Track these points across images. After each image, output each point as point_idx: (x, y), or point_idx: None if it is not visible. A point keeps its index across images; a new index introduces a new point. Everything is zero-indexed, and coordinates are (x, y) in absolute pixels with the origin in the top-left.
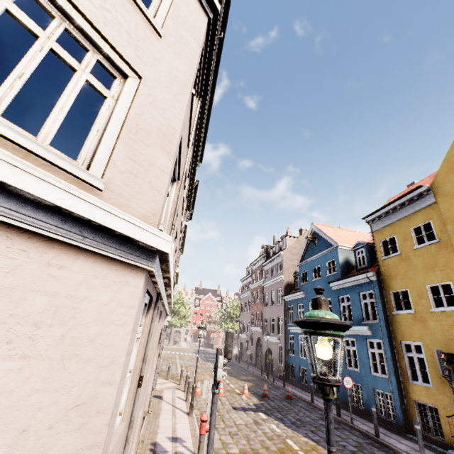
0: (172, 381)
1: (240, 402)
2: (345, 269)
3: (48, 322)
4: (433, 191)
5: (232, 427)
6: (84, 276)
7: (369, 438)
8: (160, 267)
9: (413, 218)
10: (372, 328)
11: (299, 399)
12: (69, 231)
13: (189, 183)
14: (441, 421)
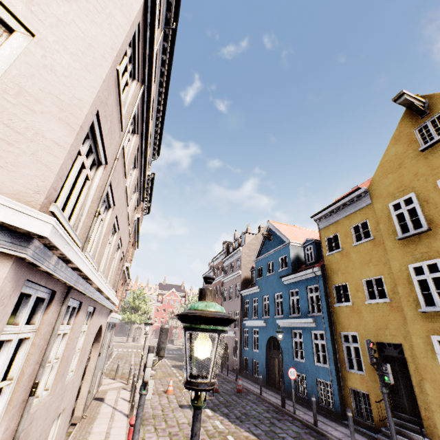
0: (120, 381)
1: (189, 399)
2: (295, 264)
3: None
4: (370, 193)
5: (173, 427)
6: None
7: (308, 427)
8: (55, 255)
9: (353, 217)
10: (316, 320)
11: (249, 392)
12: None
13: (140, 174)
14: (372, 406)
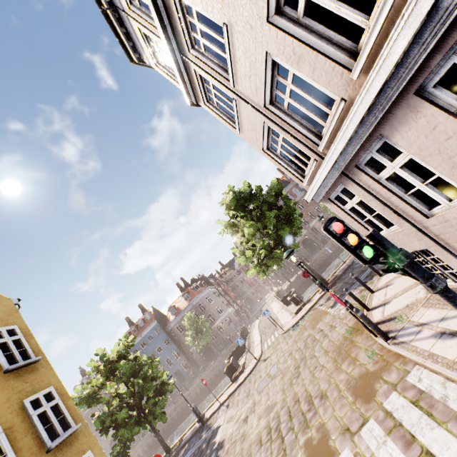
0: None
1: None
2: None
3: None
4: None
5: None
6: None
7: None
8: (318, 190)
9: None
10: None
11: None
12: None
13: None
14: None
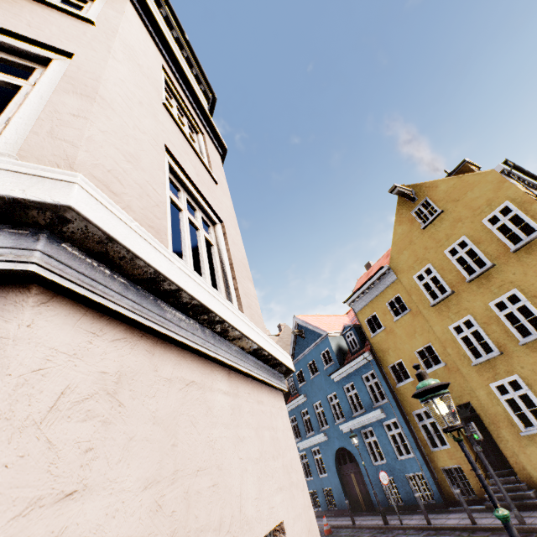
0: None
1: None
2: (340, 356)
3: (275, 454)
4: (393, 269)
5: None
6: (269, 407)
7: (423, 530)
8: None
9: (385, 294)
10: (384, 409)
11: (339, 529)
12: (257, 369)
13: None
14: (468, 478)
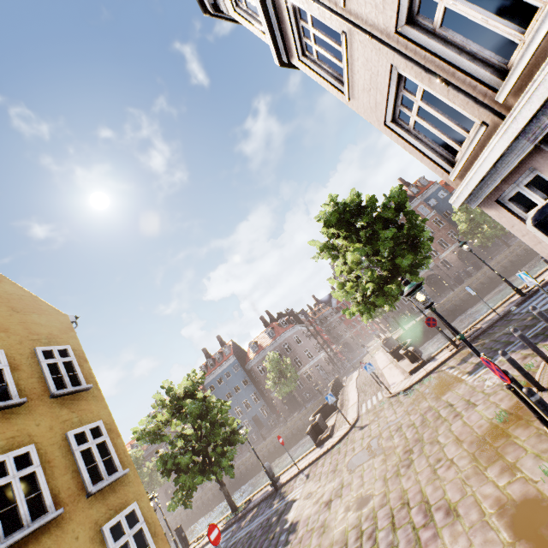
0: None
1: None
2: None
3: None
4: None
5: None
6: None
7: None
8: (478, 185)
9: None
10: None
11: None
12: None
13: None
14: None
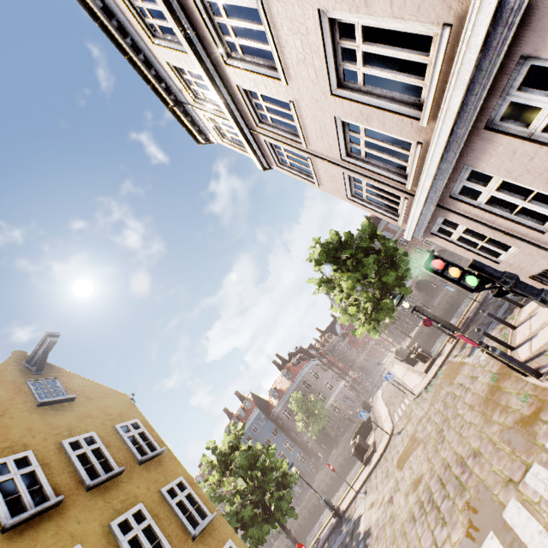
0: None
1: None
2: None
3: None
4: None
5: None
6: None
7: None
8: (416, 227)
9: None
10: None
11: None
12: None
13: None
14: None
